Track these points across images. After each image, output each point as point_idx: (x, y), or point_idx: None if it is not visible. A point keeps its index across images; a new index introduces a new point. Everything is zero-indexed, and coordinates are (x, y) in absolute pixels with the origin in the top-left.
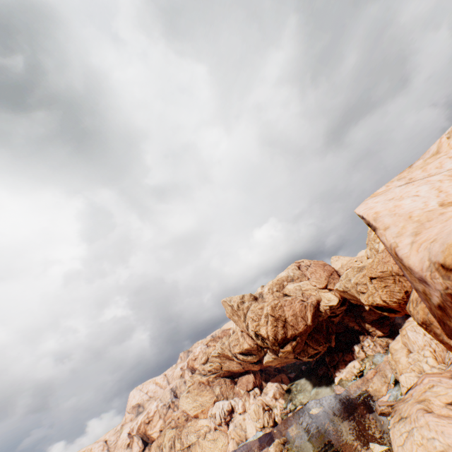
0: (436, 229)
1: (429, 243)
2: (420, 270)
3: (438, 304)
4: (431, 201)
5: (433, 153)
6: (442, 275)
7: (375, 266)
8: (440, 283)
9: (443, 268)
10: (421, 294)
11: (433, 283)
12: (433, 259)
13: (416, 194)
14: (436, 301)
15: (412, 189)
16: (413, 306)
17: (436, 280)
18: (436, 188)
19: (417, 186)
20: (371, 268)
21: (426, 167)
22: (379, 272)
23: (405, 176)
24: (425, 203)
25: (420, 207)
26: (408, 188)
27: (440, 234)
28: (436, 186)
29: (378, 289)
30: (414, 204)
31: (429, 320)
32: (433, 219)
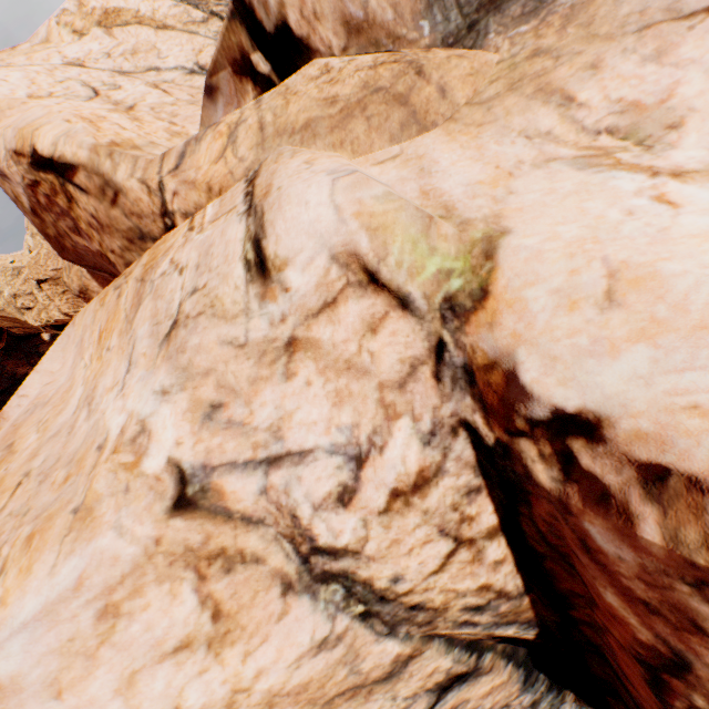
0: (17, 118)
1: (5, 129)
2: (0, 162)
3: (31, 207)
4: (22, 91)
5: (45, 40)
6: (17, 162)
7: (44, 262)
8: (18, 173)
9: (17, 154)
10: (20, 205)
11: (14, 176)
12: (10, 147)
13: (6, 79)
14: (28, 203)
15: (4, 73)
16: (68, 275)
17: (13, 169)
18: (31, 79)
19: (11, 72)
20: (39, 265)
21: (33, 56)
22: (53, 270)
23: (6, 59)
24: (14, 91)
25: (7, 94)
26: (0, 71)
27: (17, 122)
28: (32, 77)
29: (55, 298)
30: (1, 89)
31: (86, 286)
32: (16, 108)
